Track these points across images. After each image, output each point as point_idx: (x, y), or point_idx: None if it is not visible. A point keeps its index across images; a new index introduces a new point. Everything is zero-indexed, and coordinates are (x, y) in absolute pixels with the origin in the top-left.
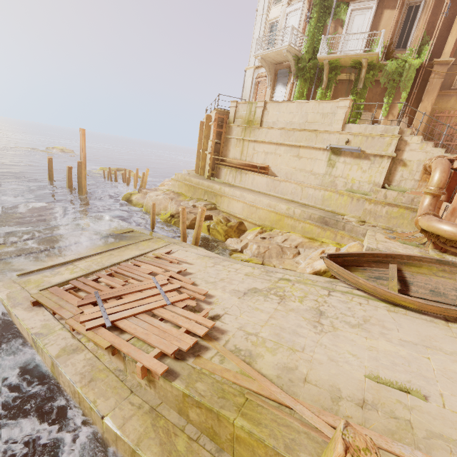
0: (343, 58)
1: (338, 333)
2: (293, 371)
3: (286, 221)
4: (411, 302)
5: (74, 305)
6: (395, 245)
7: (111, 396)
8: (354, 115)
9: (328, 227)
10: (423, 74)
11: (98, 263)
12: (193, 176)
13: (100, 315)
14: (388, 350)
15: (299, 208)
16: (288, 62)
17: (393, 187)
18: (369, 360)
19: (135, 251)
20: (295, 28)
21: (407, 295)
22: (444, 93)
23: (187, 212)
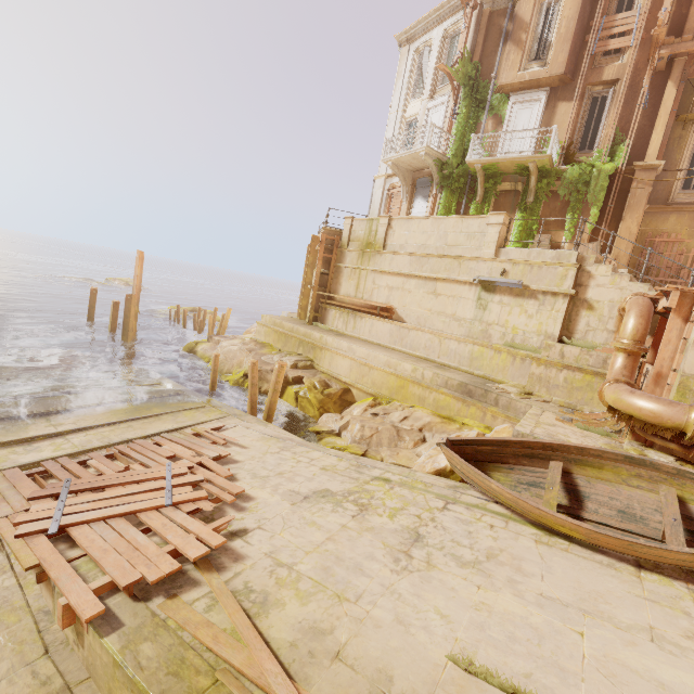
0: (502, 163)
1: (433, 575)
2: (324, 637)
3: (412, 389)
4: (573, 527)
5: (24, 498)
6: (568, 432)
7: (7, 657)
8: (524, 238)
9: (473, 400)
10: (621, 183)
11: (104, 437)
12: (289, 319)
13: (51, 514)
14: (510, 611)
15: (432, 369)
16: (429, 168)
17: (576, 341)
18: (468, 627)
19: (168, 424)
20: (436, 125)
21: (578, 518)
22: (658, 210)
23: (268, 370)
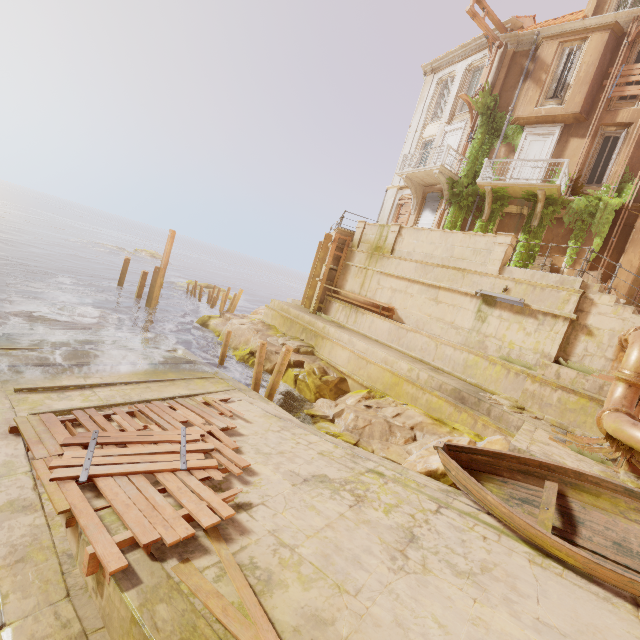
0: (512, 187)
1: (429, 580)
2: (325, 627)
3: (405, 388)
4: (570, 553)
5: (58, 443)
6: (563, 453)
7: (34, 594)
8: (525, 258)
9: (465, 407)
10: (626, 218)
11: (126, 395)
12: (295, 306)
13: (81, 463)
14: (507, 632)
15: (427, 371)
16: (440, 185)
17: (573, 364)
18: None
19: (181, 390)
20: (452, 148)
21: (571, 543)
22: None
23: (272, 351)
